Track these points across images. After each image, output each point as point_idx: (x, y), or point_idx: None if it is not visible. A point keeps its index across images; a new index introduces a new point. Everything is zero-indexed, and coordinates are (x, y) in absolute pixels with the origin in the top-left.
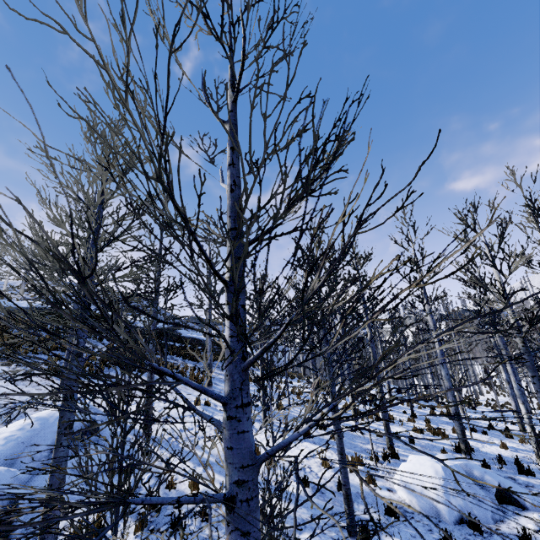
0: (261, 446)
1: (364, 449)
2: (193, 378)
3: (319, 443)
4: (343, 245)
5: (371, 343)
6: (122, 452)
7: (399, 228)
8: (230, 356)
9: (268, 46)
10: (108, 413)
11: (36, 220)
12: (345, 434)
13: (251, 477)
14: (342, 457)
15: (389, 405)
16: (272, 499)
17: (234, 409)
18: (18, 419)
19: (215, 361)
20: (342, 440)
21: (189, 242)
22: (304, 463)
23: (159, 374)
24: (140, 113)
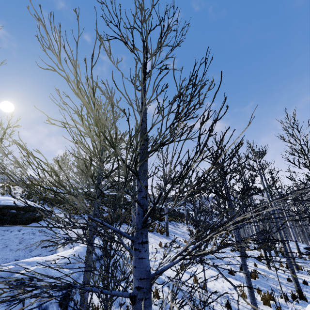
0: (199, 277)
1: (276, 289)
2: (158, 230)
3: (239, 280)
4: (199, 147)
5: (272, 211)
6: (109, 267)
7: (285, 130)
8: (137, 214)
9: (160, 47)
10: (83, 242)
11: (28, 151)
12: (260, 276)
13: (145, 286)
14: (251, 291)
15: (221, 248)
16: (179, 306)
17: (138, 244)
18: (75, 246)
19: (171, 221)
20: (249, 279)
21: (98, 154)
22: (227, 292)
23: (109, 223)
24: (84, 97)
